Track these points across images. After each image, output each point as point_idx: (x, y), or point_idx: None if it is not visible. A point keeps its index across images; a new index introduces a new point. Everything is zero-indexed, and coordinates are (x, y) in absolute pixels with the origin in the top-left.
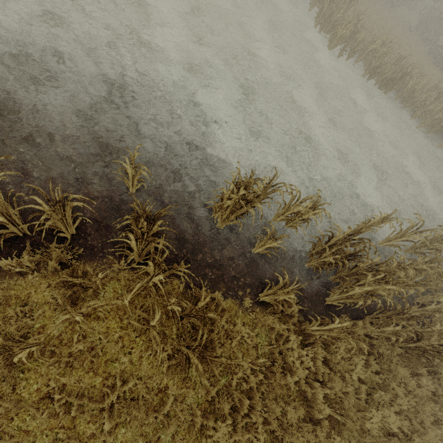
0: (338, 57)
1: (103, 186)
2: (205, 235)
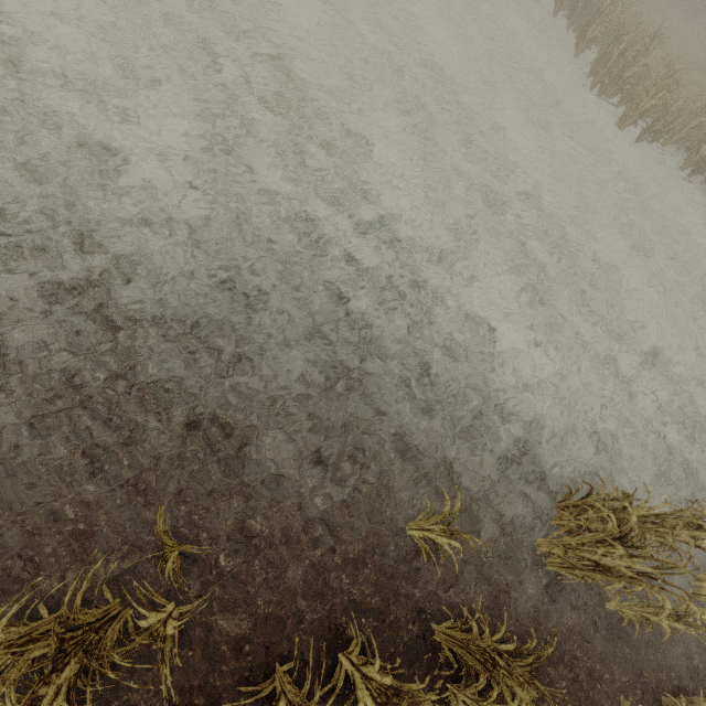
0: (637, 141)
1: (365, 529)
2: (531, 592)
